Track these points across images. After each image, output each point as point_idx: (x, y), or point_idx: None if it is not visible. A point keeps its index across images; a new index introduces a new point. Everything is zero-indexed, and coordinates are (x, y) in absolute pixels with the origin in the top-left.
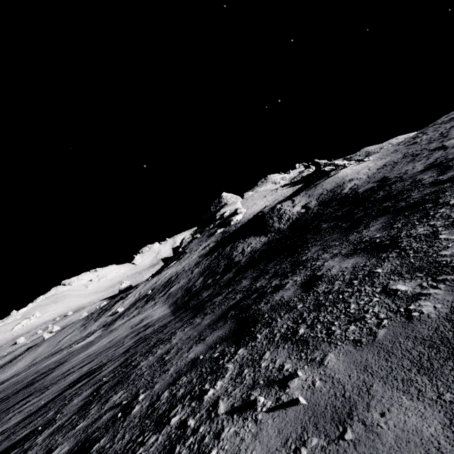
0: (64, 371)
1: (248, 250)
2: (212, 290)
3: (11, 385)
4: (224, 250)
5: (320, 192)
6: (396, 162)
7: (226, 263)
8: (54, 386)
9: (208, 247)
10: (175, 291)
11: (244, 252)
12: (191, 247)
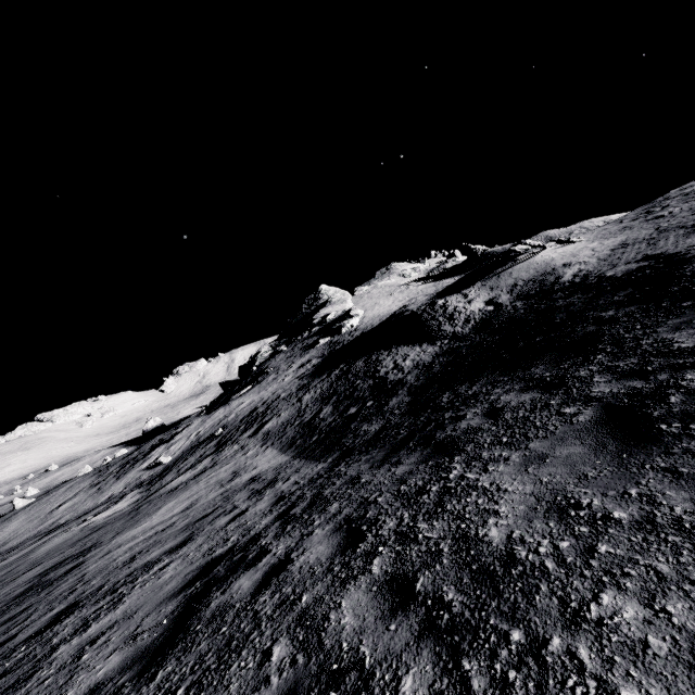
0: (124, 559)
1: (408, 364)
2: (382, 421)
3: None
4: (353, 367)
5: (511, 283)
6: (653, 238)
7: (373, 384)
8: (137, 588)
9: (310, 364)
10: (278, 429)
11: (402, 368)
12: (276, 364)
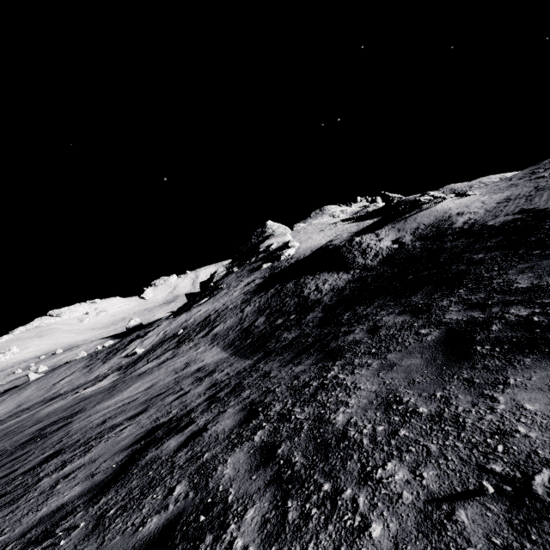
0: (98, 422)
1: (326, 287)
2: (298, 331)
3: (2, 436)
4: (285, 287)
5: (414, 226)
6: (531, 195)
7: (298, 301)
8: (102, 443)
9: (254, 283)
10: (223, 332)
11: (321, 290)
12: (228, 282)
